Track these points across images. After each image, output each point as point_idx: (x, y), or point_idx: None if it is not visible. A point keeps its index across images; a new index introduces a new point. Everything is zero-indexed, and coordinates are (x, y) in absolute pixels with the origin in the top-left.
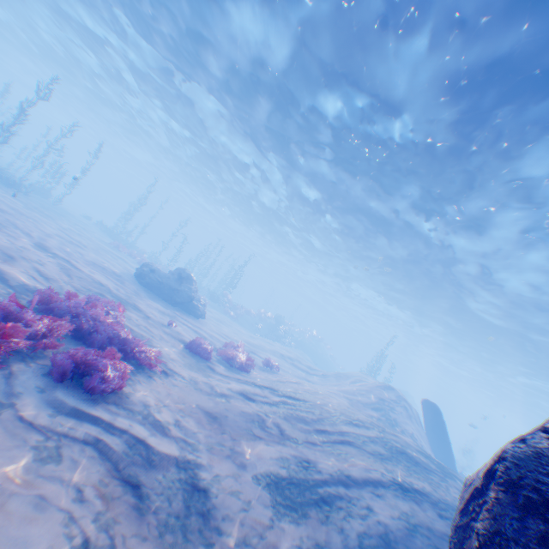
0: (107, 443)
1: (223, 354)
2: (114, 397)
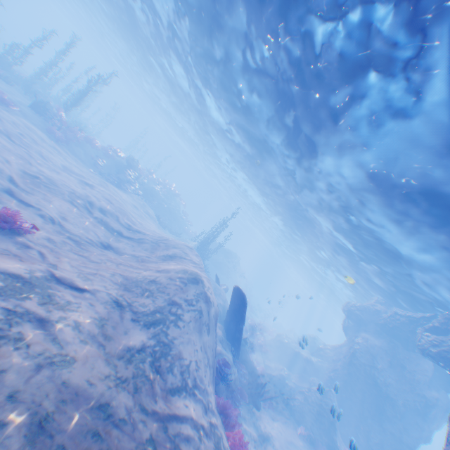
0: None
1: None
2: None
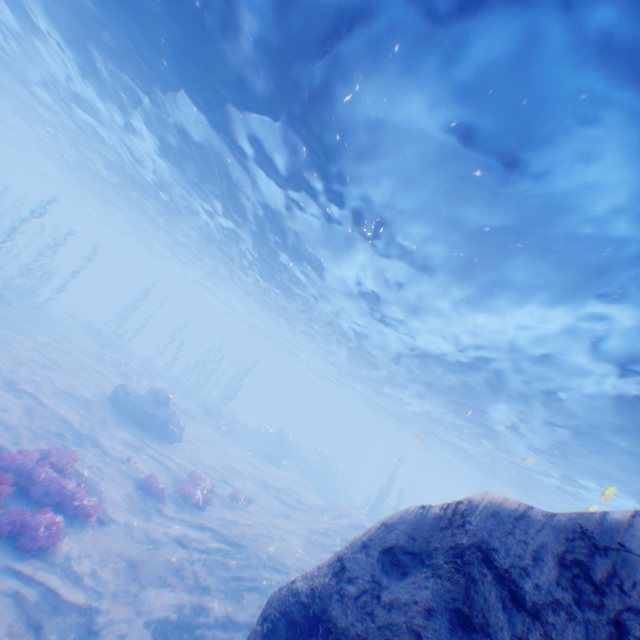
0: (23, 592)
1: (181, 491)
2: (41, 551)
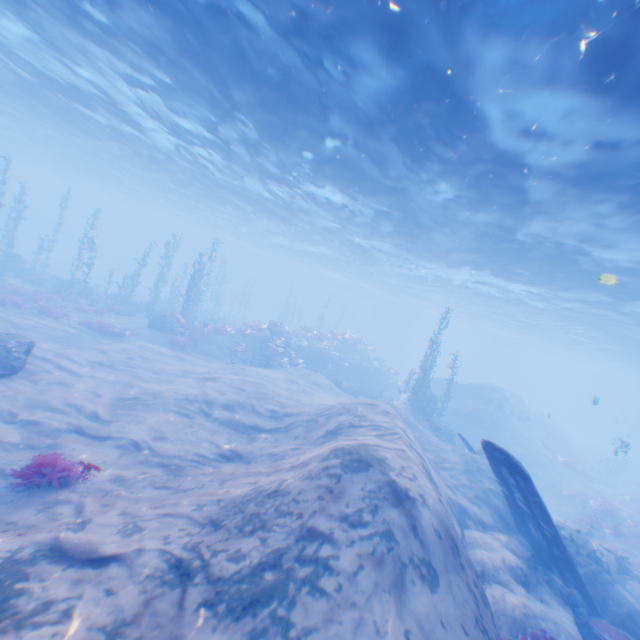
0: None
1: None
2: None
